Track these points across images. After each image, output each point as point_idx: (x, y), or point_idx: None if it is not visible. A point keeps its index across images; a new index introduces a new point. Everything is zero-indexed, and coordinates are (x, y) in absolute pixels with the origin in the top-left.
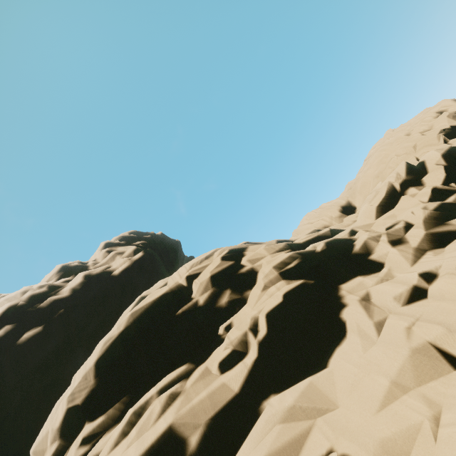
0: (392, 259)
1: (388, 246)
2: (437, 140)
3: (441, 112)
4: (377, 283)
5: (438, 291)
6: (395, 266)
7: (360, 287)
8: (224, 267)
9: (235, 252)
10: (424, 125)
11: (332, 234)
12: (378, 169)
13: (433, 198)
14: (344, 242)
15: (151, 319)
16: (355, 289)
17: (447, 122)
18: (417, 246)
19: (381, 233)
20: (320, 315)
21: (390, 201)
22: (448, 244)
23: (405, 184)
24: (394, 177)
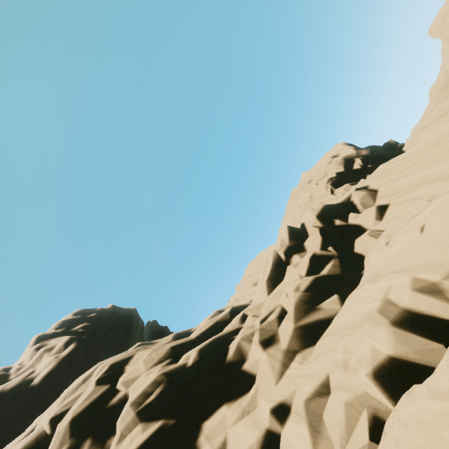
0: (261, 371)
1: (259, 349)
2: (325, 191)
3: (335, 157)
4: (238, 420)
5: (285, 444)
6: (263, 382)
7: (220, 428)
8: (94, 398)
9: (116, 368)
10: (321, 171)
11: (231, 317)
12: (291, 219)
13: (311, 269)
14: (222, 343)
15: None
16: (214, 432)
17: (335, 168)
18: (287, 346)
19: (255, 329)
20: None
21: (279, 273)
22: (318, 340)
23: (290, 252)
24: (279, 244)
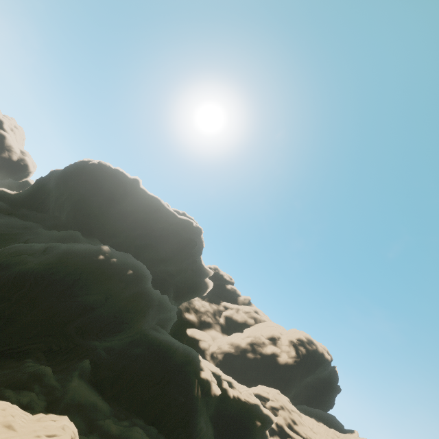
0: None
1: None
2: None
3: None
4: None
5: None
6: None
7: None
8: (275, 406)
9: (281, 407)
10: None
11: (303, 437)
12: None
13: None
14: (291, 436)
15: (258, 396)
16: None
17: None
18: None
19: None
20: (271, 433)
21: None
22: None
23: None
24: None
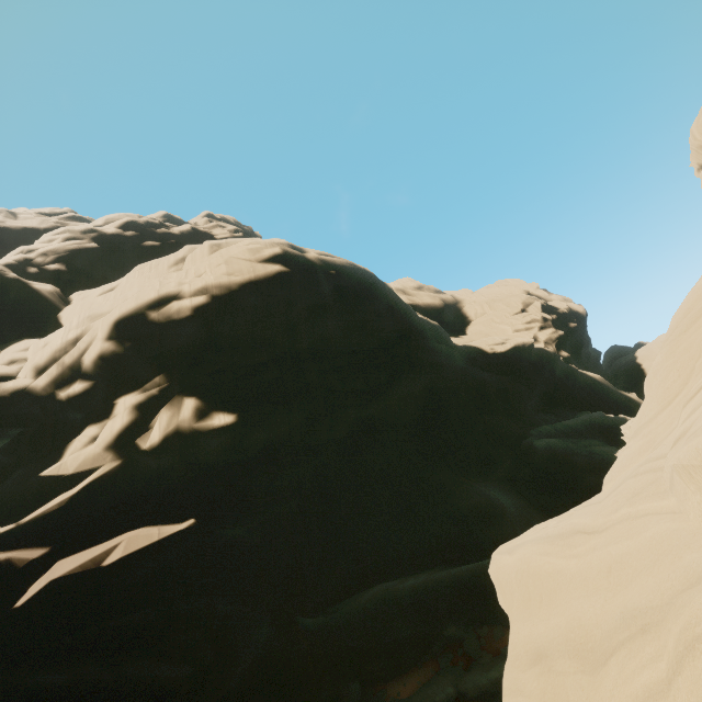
0: None
1: None
2: None
3: None
4: None
5: None
6: None
7: None
8: None
9: None
10: None
11: None
12: None
13: None
14: None
15: None
16: None
17: None
18: None
19: None
20: None
21: None
22: None
23: None
24: None
